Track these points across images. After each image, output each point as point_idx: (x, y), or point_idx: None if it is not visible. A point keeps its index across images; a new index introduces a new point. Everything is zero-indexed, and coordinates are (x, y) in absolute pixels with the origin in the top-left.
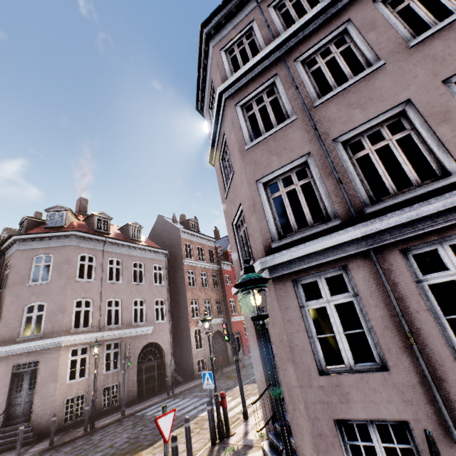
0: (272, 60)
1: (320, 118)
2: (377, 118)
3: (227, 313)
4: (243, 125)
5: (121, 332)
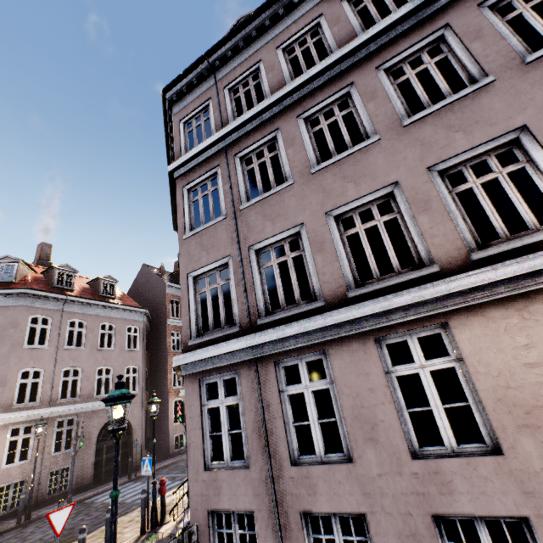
0: (217, 150)
1: (243, 223)
2: (282, 234)
3: None
4: (186, 210)
5: (78, 406)
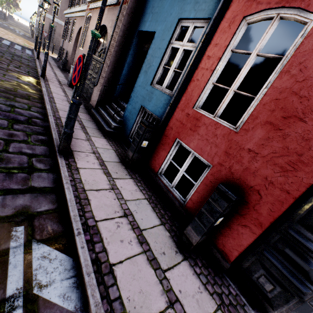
0: None
1: None
2: None
3: None
4: None
5: None
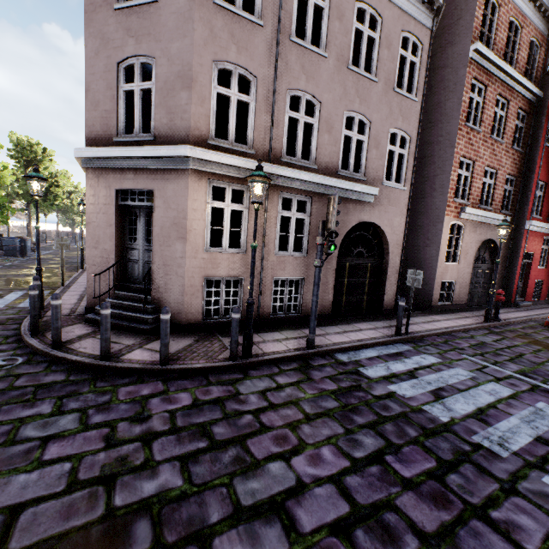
0: None
1: None
2: None
3: (520, 211)
4: None
5: (314, 179)
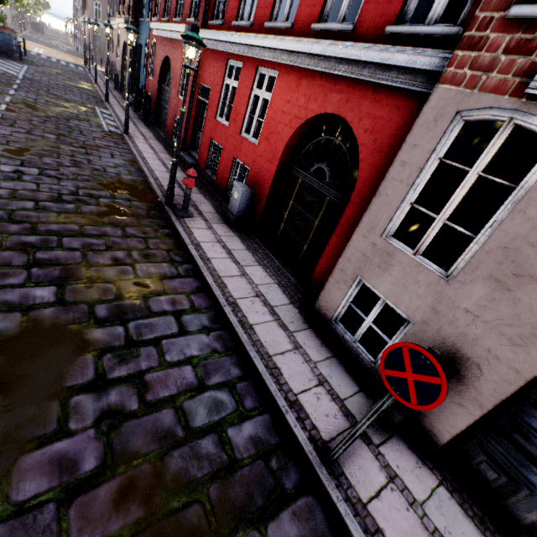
0: None
1: None
2: None
3: None
4: None
5: None
